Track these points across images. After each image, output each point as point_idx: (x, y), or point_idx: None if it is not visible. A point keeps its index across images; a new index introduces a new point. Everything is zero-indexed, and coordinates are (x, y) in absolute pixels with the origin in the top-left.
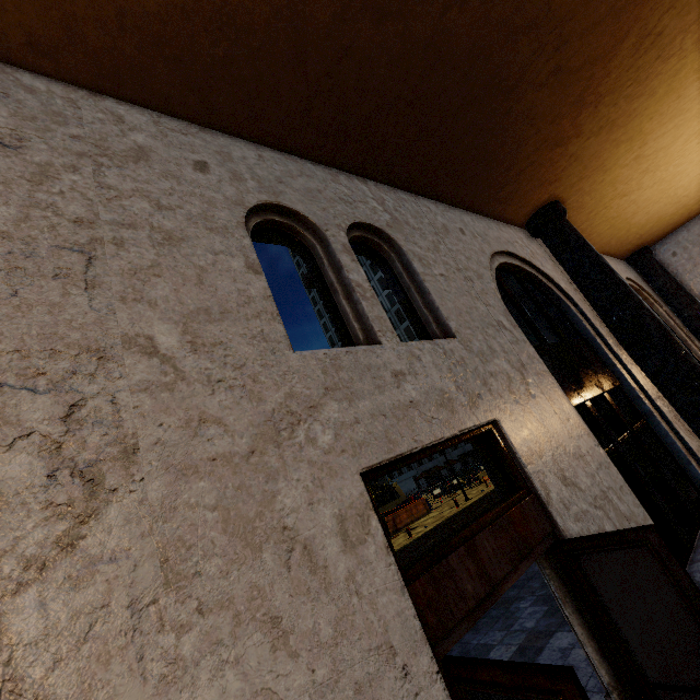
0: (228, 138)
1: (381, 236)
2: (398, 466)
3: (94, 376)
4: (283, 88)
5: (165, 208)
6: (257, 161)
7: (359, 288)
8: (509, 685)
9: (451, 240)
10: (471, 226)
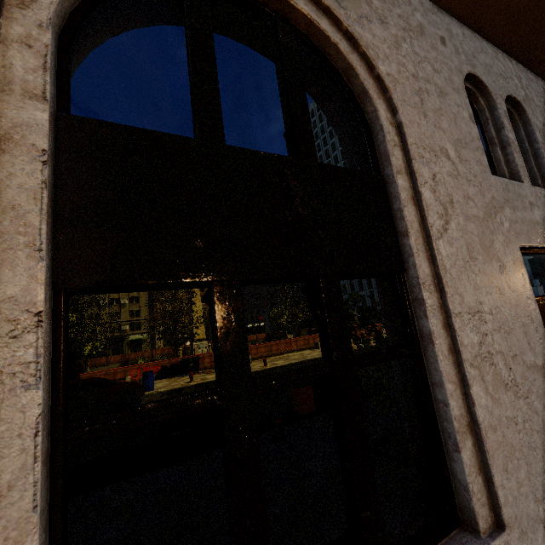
0: (448, 17)
1: (516, 108)
2: (528, 252)
3: (436, 164)
4: None
5: (436, 71)
6: (462, 38)
7: (513, 144)
8: None
9: None
10: None
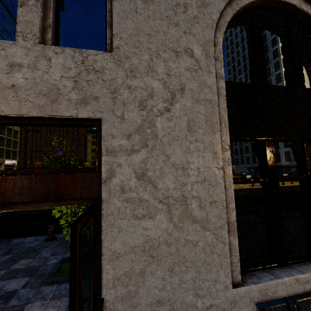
0: None
1: None
2: None
3: None
4: None
5: None
6: None
7: None
8: None
9: None
10: None
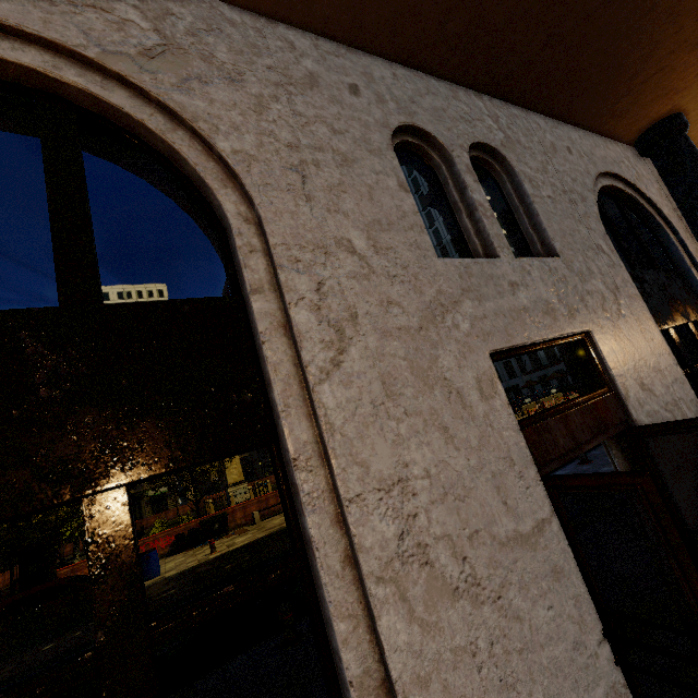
0: (368, 57)
1: (494, 156)
2: (512, 354)
3: (325, 265)
4: (427, 0)
5: (338, 132)
6: (393, 80)
7: (481, 207)
8: (597, 485)
9: (558, 160)
10: (578, 145)
